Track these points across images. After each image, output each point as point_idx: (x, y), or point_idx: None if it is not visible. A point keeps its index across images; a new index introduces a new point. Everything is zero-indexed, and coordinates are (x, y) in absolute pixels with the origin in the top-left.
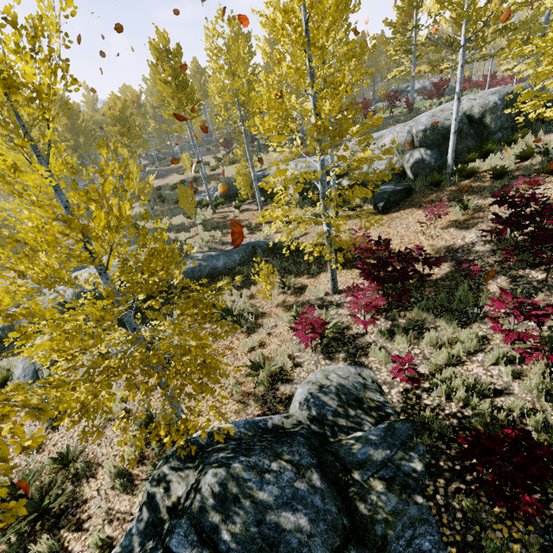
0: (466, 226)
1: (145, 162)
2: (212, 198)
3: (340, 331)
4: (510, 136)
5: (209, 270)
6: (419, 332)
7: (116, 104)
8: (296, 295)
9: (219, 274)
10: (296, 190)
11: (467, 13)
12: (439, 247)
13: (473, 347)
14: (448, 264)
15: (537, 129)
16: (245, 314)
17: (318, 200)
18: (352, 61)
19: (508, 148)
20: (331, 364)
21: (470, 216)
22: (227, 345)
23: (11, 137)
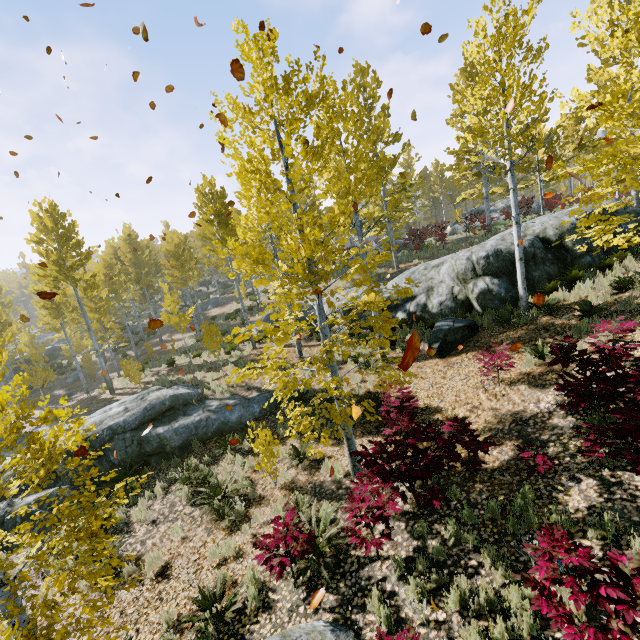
0: (541, 383)
1: (213, 289)
2: (256, 331)
3: (344, 546)
4: (601, 261)
5: (218, 426)
6: (452, 571)
7: (173, 240)
8: (310, 472)
9: (230, 430)
10: (282, 342)
11: (508, 139)
12: (504, 413)
13: (530, 630)
14: (512, 444)
15: (639, 250)
16: (235, 498)
17: (365, 336)
18: (350, 198)
19: (601, 274)
20: (311, 615)
21: (548, 368)
22: (197, 548)
23: (56, 277)
